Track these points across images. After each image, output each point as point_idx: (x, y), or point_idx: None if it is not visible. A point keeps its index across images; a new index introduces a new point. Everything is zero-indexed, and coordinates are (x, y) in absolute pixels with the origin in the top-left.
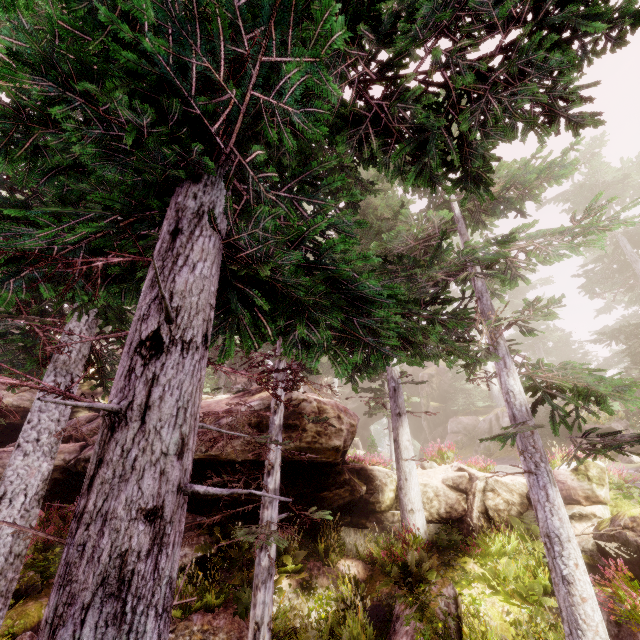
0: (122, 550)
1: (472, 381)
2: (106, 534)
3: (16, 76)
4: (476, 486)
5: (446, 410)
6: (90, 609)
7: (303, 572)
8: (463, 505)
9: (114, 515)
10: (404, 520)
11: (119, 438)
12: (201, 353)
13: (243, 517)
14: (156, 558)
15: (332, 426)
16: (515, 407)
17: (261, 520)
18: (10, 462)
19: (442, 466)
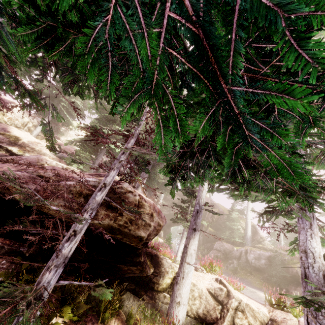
0: None
1: (263, 227)
2: None
3: None
4: (231, 303)
5: (216, 235)
6: None
7: None
8: (217, 314)
9: None
10: (171, 308)
11: None
12: None
13: None
14: None
15: (143, 220)
16: (311, 268)
17: (39, 281)
18: None
19: (209, 274)
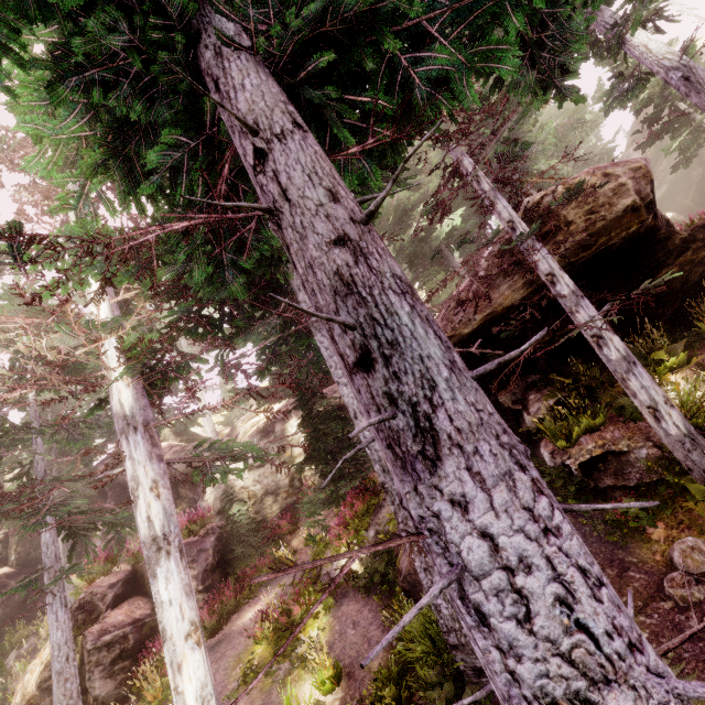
0: (334, 271)
1: None
2: (317, 272)
3: (60, 97)
4: None
5: None
6: (339, 310)
7: (693, 358)
8: None
9: (313, 259)
10: None
11: (285, 225)
12: (301, 136)
13: (575, 356)
14: (366, 264)
15: (599, 187)
16: None
17: (578, 326)
18: (342, 394)
19: None
